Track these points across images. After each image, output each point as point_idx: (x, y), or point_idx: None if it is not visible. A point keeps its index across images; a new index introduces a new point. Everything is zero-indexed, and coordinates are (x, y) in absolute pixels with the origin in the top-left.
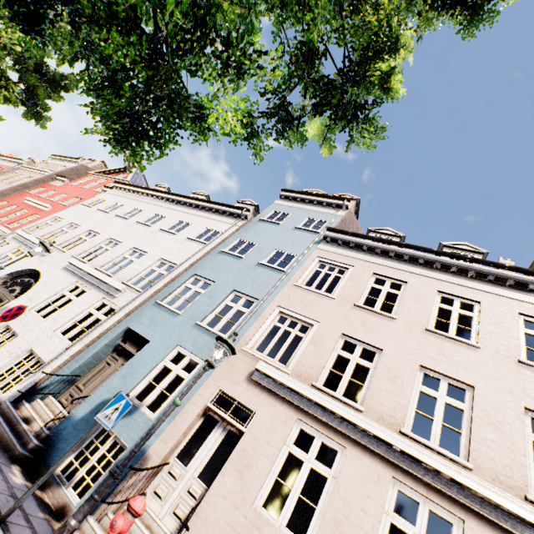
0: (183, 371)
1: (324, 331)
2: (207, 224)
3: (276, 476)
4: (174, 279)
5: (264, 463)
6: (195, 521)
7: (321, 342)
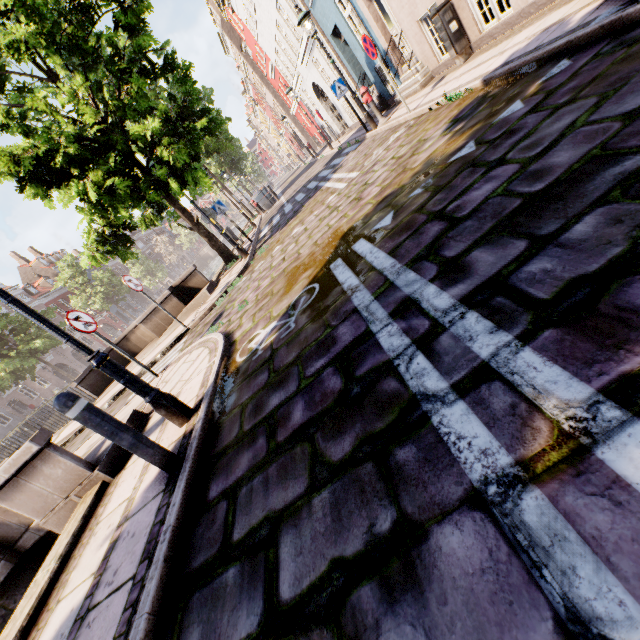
0: (349, 7)
1: None
2: None
3: None
4: None
5: None
6: (407, 36)
7: None
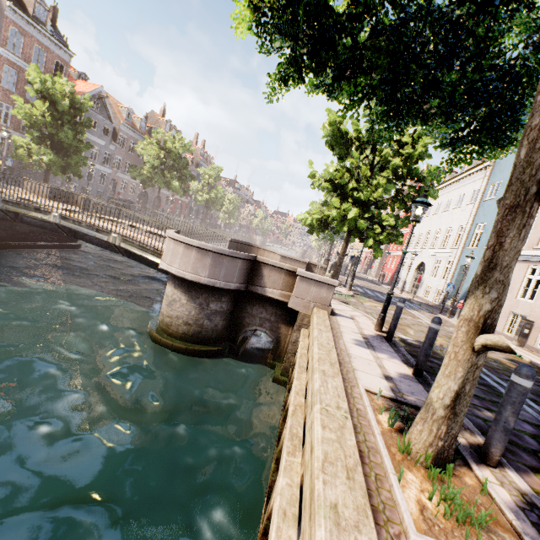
0: None
1: (539, 217)
2: (471, 188)
3: (523, 287)
4: (469, 233)
5: (517, 285)
6: None
7: (538, 225)
